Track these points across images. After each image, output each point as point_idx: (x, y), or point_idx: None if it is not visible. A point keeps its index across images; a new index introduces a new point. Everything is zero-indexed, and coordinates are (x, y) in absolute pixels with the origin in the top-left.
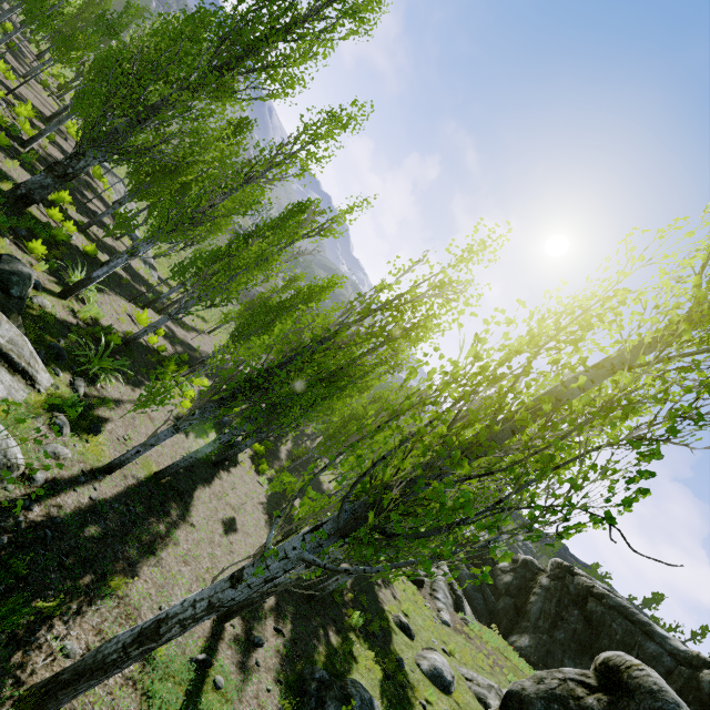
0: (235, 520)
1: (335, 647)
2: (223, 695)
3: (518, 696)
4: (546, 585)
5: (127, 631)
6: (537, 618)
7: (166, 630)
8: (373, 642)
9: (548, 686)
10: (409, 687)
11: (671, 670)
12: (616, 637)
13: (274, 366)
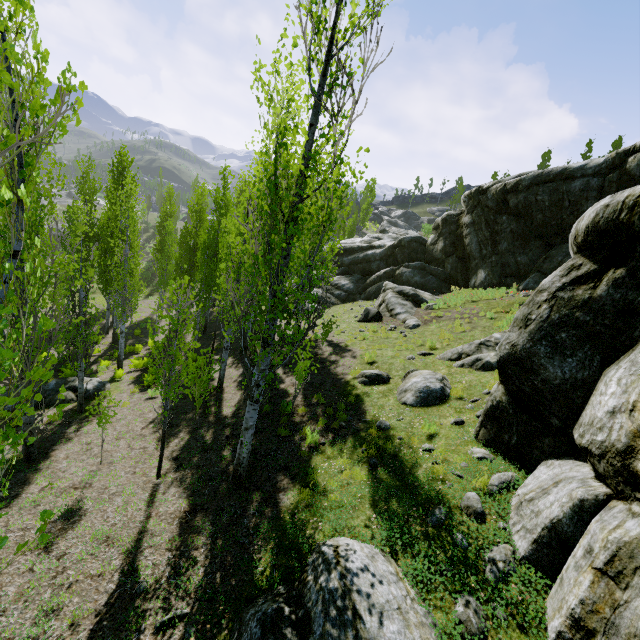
0: (82, 502)
1: (291, 511)
2: None
3: (513, 357)
4: (470, 221)
5: None
6: (479, 251)
7: None
8: (344, 438)
9: (539, 320)
10: (404, 444)
11: (602, 187)
12: (545, 205)
13: None
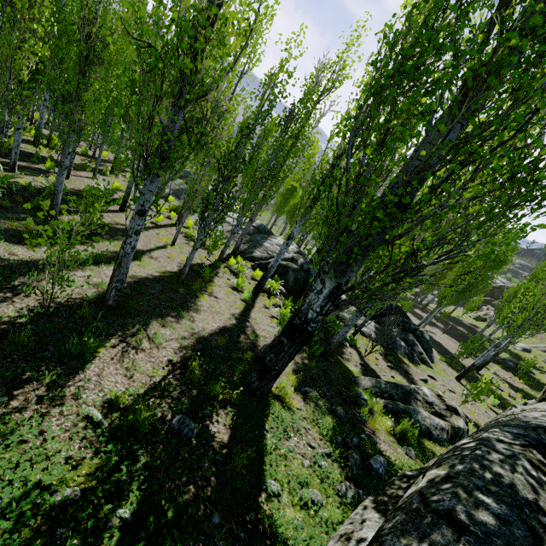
0: (429, 330)
1: None
2: (488, 366)
3: None
4: None
5: (489, 356)
6: None
7: (499, 353)
8: None
9: None
10: (518, 355)
11: None
12: None
13: (458, 291)
